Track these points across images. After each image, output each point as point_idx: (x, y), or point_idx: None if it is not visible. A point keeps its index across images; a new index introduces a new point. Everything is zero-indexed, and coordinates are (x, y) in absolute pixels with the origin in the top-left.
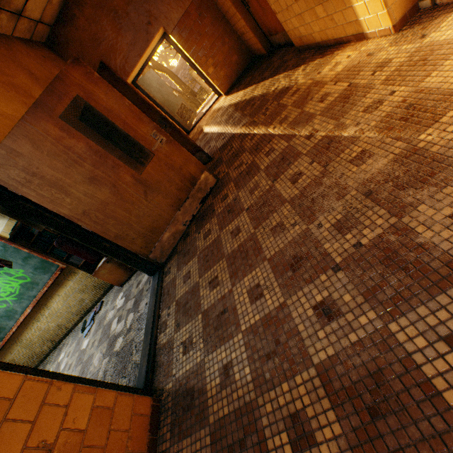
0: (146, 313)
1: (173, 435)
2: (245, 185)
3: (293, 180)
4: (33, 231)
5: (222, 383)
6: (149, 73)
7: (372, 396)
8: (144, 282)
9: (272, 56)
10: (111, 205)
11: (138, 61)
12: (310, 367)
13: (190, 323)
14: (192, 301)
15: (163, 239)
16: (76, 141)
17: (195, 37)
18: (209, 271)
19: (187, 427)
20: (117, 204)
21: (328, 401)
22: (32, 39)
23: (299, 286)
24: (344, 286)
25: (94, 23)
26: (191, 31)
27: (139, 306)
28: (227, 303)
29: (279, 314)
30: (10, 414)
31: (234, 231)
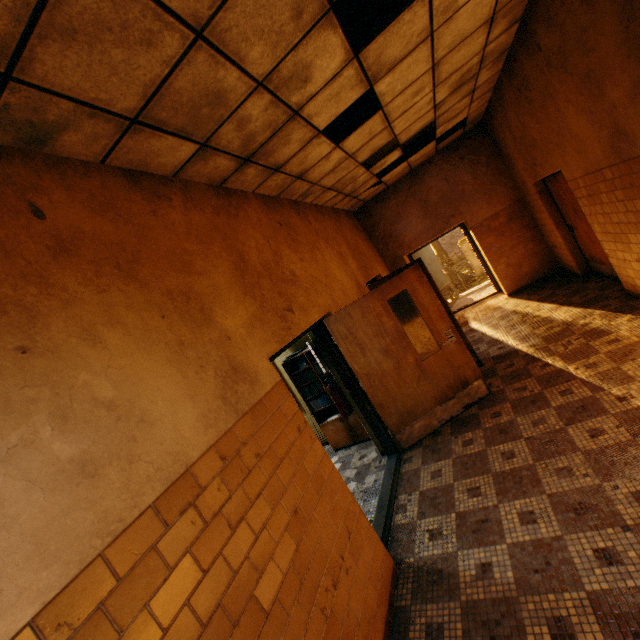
0: (375, 489)
1: (415, 598)
2: (526, 413)
3: (591, 434)
4: (300, 365)
5: (478, 575)
6: (425, 247)
7: (638, 624)
8: (372, 457)
9: (587, 279)
10: (388, 376)
11: (426, 241)
12: (580, 591)
13: (439, 517)
14: (442, 498)
15: (414, 425)
16: (389, 319)
17: (495, 235)
18: (468, 479)
19: (433, 596)
20: (393, 377)
21: (594, 617)
22: (348, 210)
23: (580, 528)
24: (630, 544)
25: (401, 206)
26: (493, 230)
27: (363, 478)
28: (490, 514)
29: (553, 543)
30: (337, 495)
31: (506, 453)
